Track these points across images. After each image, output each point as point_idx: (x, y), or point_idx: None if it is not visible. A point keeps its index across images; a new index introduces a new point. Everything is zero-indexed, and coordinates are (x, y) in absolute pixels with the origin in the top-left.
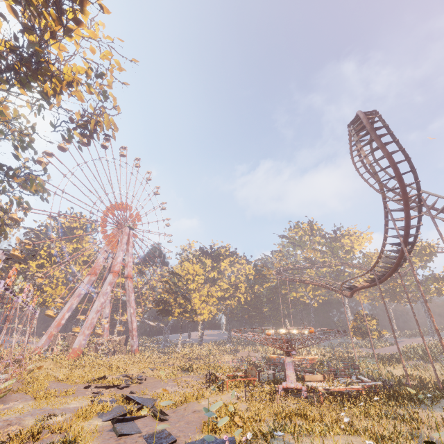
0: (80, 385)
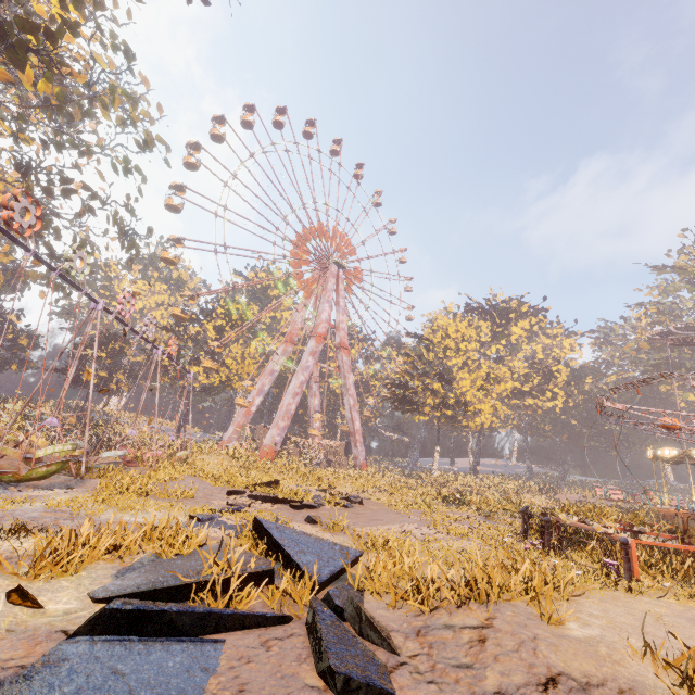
0: (230, 489)
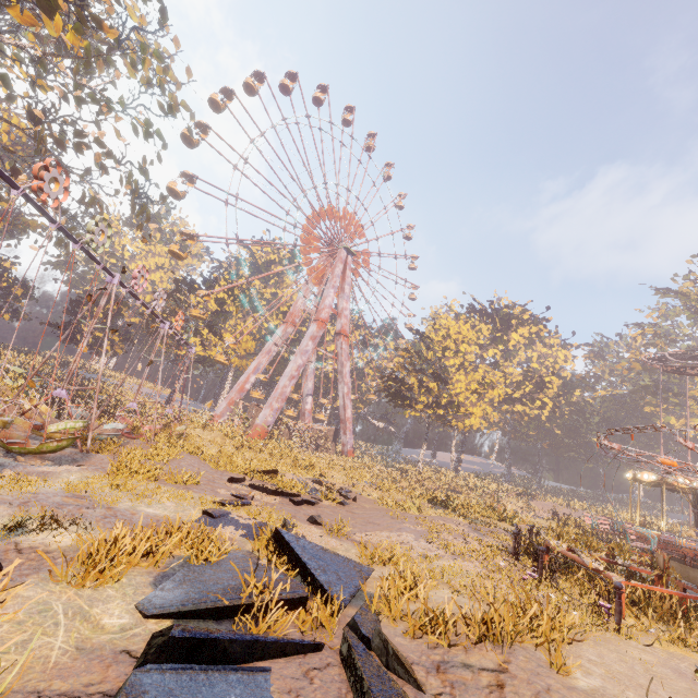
0: (229, 474)
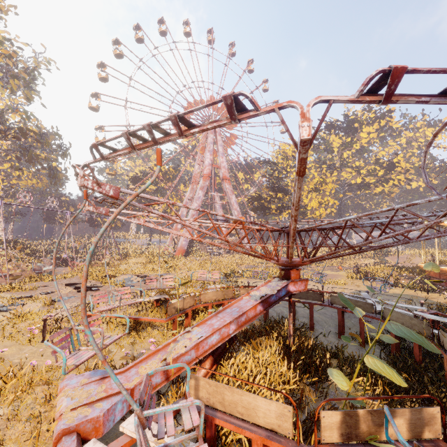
0: None
